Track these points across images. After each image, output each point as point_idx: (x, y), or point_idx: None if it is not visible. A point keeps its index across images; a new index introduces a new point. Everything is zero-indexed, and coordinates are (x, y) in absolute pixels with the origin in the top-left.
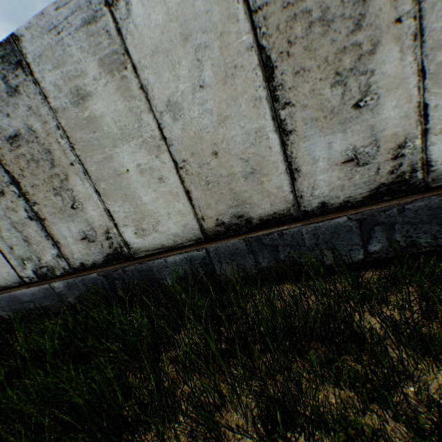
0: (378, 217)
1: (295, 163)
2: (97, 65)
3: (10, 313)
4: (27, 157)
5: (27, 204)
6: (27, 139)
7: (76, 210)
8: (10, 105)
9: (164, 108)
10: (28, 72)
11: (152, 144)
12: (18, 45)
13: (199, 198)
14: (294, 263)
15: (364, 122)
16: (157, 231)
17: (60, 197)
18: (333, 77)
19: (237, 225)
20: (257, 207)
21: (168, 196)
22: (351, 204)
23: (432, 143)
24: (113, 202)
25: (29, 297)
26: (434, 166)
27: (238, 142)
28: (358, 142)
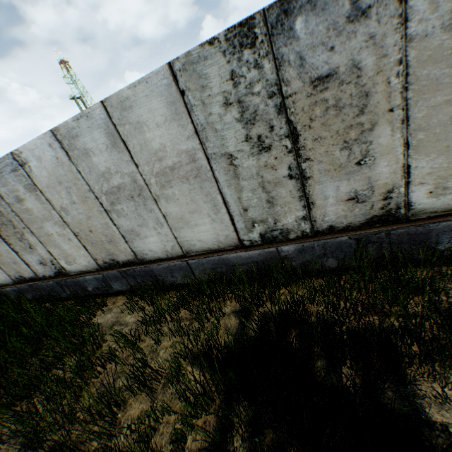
0: (62, 283)
1: (27, 261)
2: None
3: None
4: None
5: None
6: None
7: None
8: None
9: None
10: None
11: None
12: None
13: (5, 268)
14: (49, 295)
15: (37, 253)
16: None
17: None
18: (19, 239)
19: (24, 279)
20: (25, 274)
21: None
22: (53, 277)
23: (60, 262)
24: None
25: None
26: (66, 268)
27: (5, 252)
28: (40, 258)
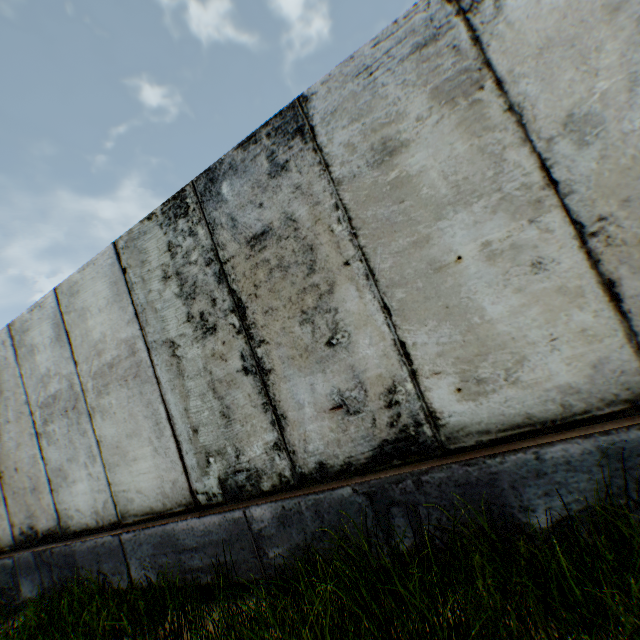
0: None
1: None
2: (427, 98)
3: (148, 574)
4: (270, 264)
5: (245, 345)
6: (279, 236)
7: (333, 349)
8: (266, 190)
9: (555, 131)
10: (308, 138)
11: (521, 200)
12: (303, 107)
13: None
14: None
15: None
16: (516, 381)
17: (309, 326)
18: None
19: None
20: None
21: (553, 299)
22: None
23: None
24: (415, 326)
25: (195, 537)
26: None
27: None
28: None
